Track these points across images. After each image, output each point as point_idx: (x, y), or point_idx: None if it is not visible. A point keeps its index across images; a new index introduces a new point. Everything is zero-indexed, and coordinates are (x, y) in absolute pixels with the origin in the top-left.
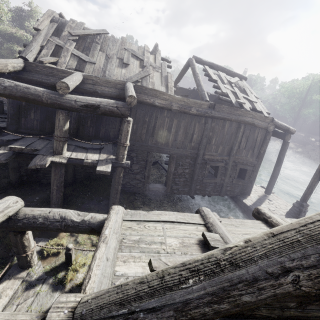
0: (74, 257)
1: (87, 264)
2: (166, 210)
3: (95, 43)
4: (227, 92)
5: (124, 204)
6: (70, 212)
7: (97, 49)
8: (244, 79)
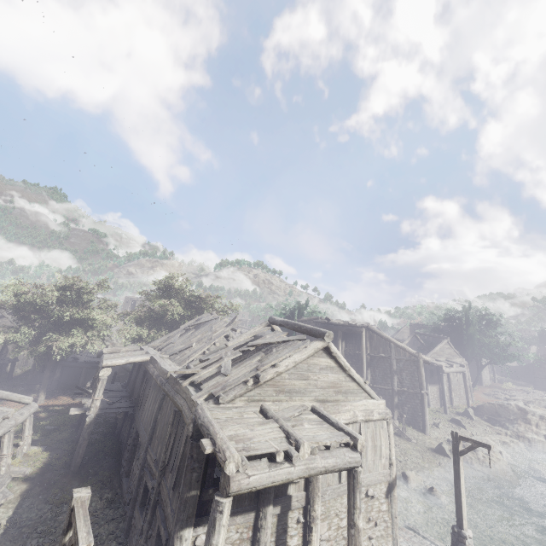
0: (21, 457)
1: (14, 467)
2: (100, 527)
3: (198, 328)
4: (210, 359)
5: (96, 479)
6: (22, 410)
7: (189, 332)
8: (321, 336)
